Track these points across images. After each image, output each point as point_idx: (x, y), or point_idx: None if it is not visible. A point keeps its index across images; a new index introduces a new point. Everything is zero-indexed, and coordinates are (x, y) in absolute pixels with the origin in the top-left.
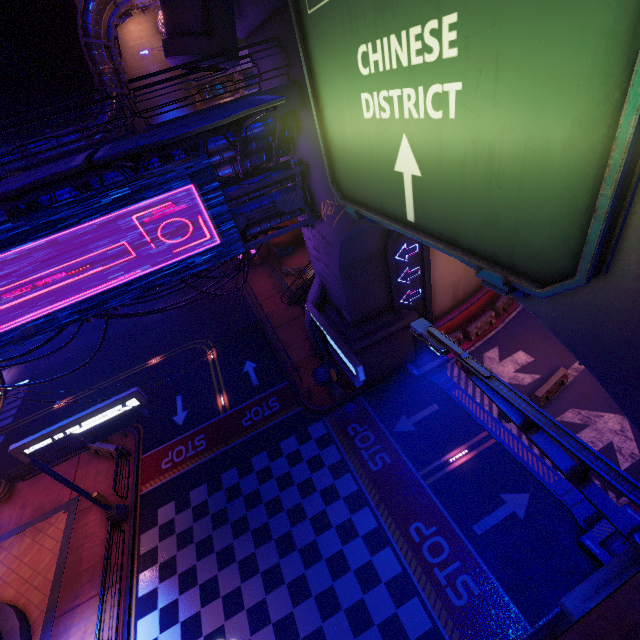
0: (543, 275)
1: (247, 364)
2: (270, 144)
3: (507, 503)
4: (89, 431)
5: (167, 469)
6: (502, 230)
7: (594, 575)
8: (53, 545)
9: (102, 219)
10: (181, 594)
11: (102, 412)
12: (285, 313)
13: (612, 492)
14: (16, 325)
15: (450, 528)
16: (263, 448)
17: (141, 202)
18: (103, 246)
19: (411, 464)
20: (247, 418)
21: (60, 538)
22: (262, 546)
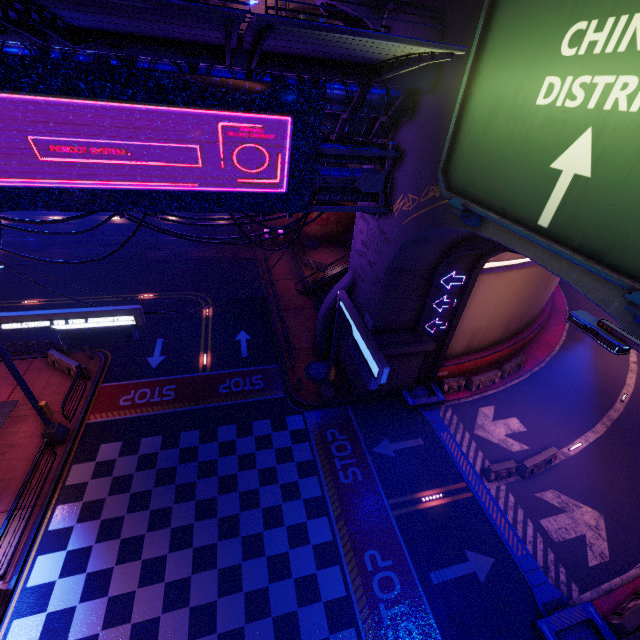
0: None
1: (241, 333)
2: (376, 118)
3: (470, 561)
4: (70, 332)
5: (124, 407)
6: None
7: None
8: None
9: (192, 111)
10: (98, 542)
11: (93, 317)
12: (294, 300)
13: (576, 585)
14: (47, 185)
15: (407, 567)
16: (234, 421)
17: (239, 112)
18: (178, 141)
19: (382, 489)
20: (226, 385)
21: None
22: (203, 520)
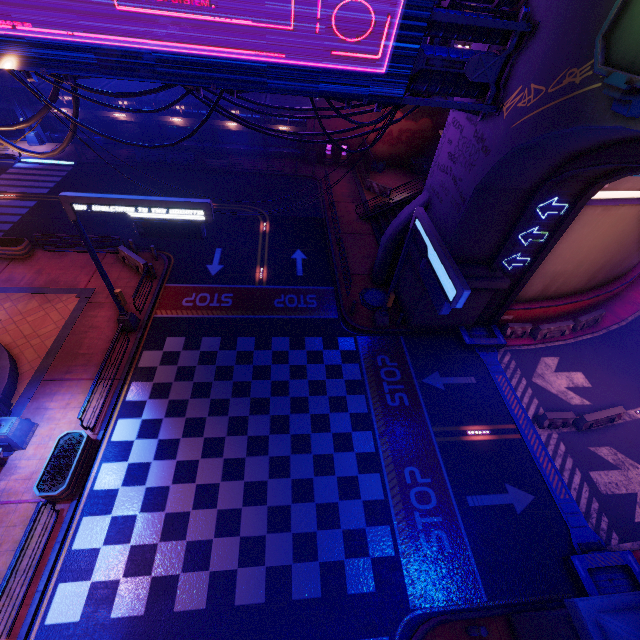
0: None
1: (297, 252)
2: None
3: (509, 494)
4: (143, 221)
5: (187, 307)
6: None
7: (617, 595)
8: (58, 319)
9: None
10: (167, 417)
11: (165, 207)
12: (353, 224)
13: (617, 534)
14: (124, 45)
15: (444, 487)
16: (287, 334)
17: None
18: None
19: (428, 417)
20: (280, 300)
21: (66, 316)
22: (257, 415)
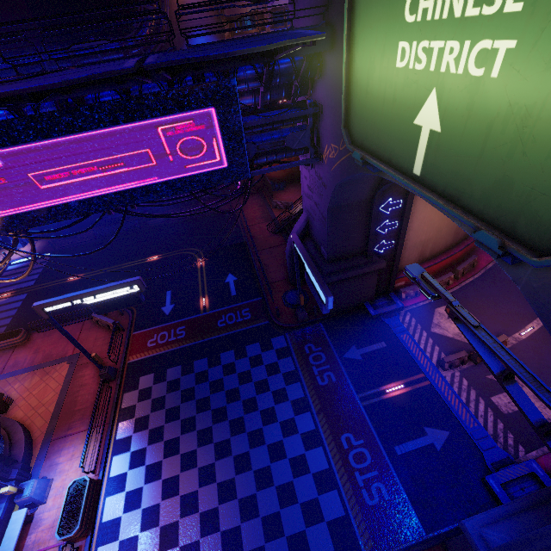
0: (543, 245)
1: (229, 276)
2: (291, 82)
3: (428, 435)
4: (97, 304)
5: (151, 347)
6: (512, 196)
7: (495, 508)
8: (56, 386)
9: (135, 125)
10: (149, 445)
11: (109, 291)
12: (268, 240)
13: (522, 446)
14: (51, 204)
15: (375, 444)
16: (231, 347)
17: (171, 115)
18: (132, 149)
19: (353, 386)
20: (222, 320)
21: (62, 382)
22: (218, 423)
